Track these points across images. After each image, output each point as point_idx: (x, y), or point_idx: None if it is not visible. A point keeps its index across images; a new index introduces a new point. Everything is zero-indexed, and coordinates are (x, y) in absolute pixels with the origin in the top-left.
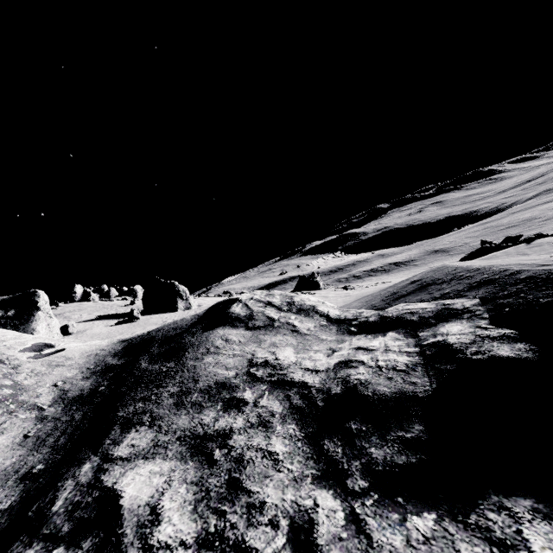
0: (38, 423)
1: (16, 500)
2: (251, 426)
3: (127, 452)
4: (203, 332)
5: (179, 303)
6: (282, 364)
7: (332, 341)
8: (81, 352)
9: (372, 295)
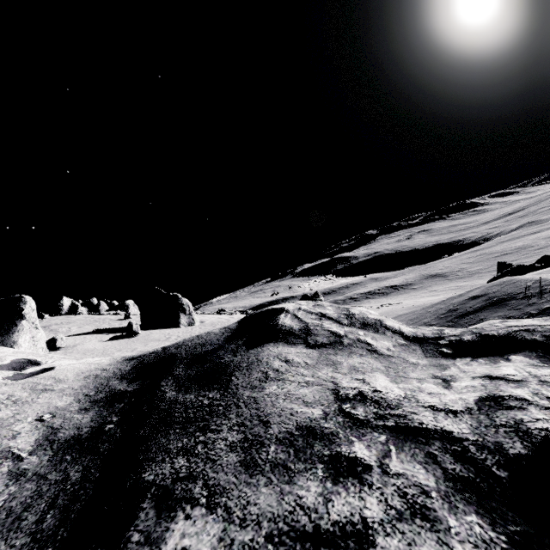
0: (11, 484)
1: None
2: (398, 516)
3: None
4: (248, 349)
5: (181, 318)
6: (388, 398)
7: (427, 366)
8: (76, 372)
9: (414, 312)
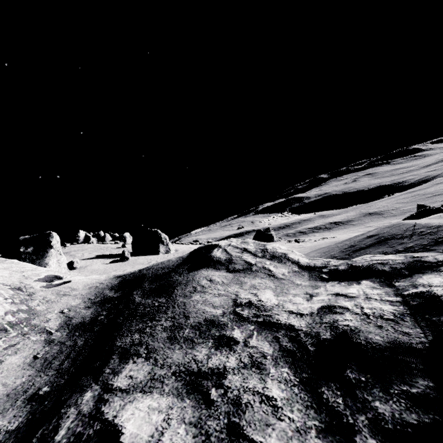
0: (46, 346)
1: (23, 422)
2: (244, 366)
3: (126, 383)
4: (189, 272)
5: (160, 248)
6: (266, 305)
7: (306, 286)
8: (84, 284)
9: (329, 247)
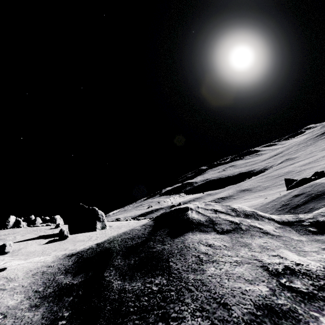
0: None
1: None
2: None
3: None
4: (172, 238)
5: (97, 224)
6: (312, 270)
7: (309, 241)
8: (25, 270)
9: (256, 209)
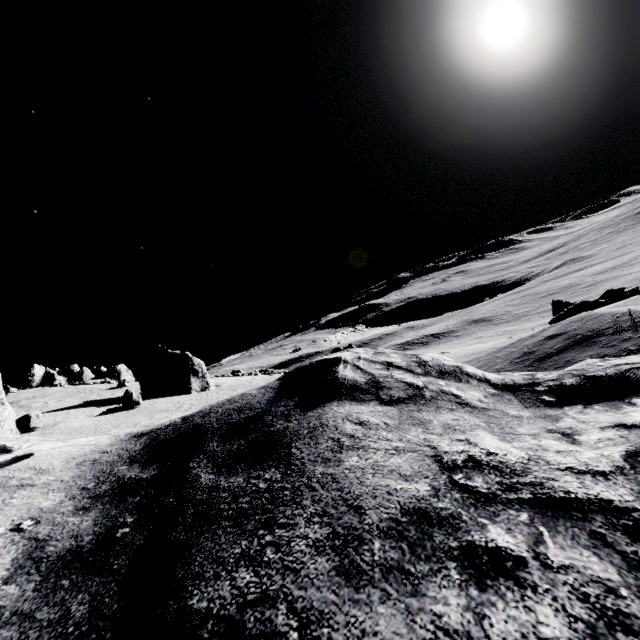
0: None
1: None
2: (591, 632)
3: None
4: (304, 411)
5: (193, 382)
6: (509, 462)
7: (533, 418)
8: (64, 457)
9: (479, 359)
